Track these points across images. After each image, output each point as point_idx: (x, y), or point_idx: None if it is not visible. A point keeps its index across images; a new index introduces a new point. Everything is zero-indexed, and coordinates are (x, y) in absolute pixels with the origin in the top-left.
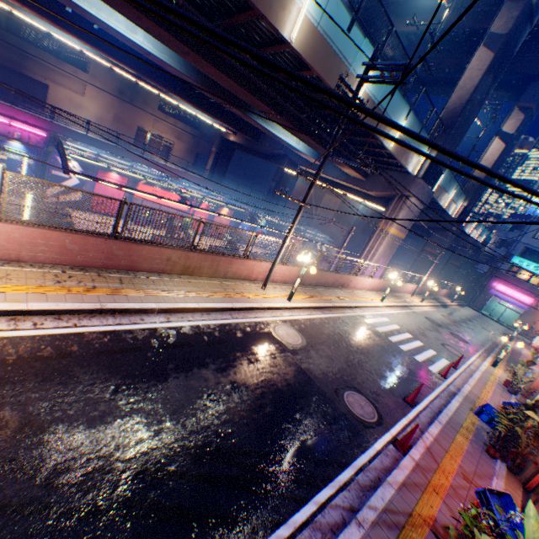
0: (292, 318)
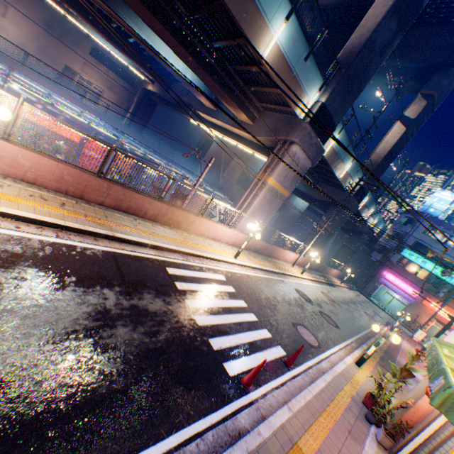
0: None
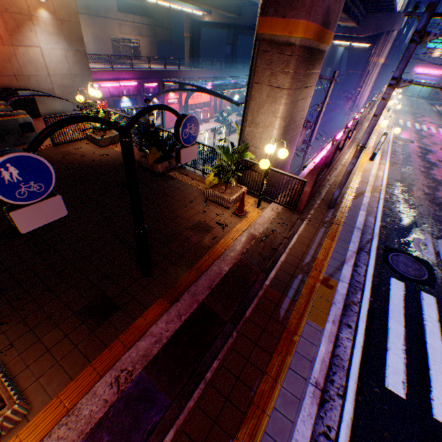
0: (392, 135)
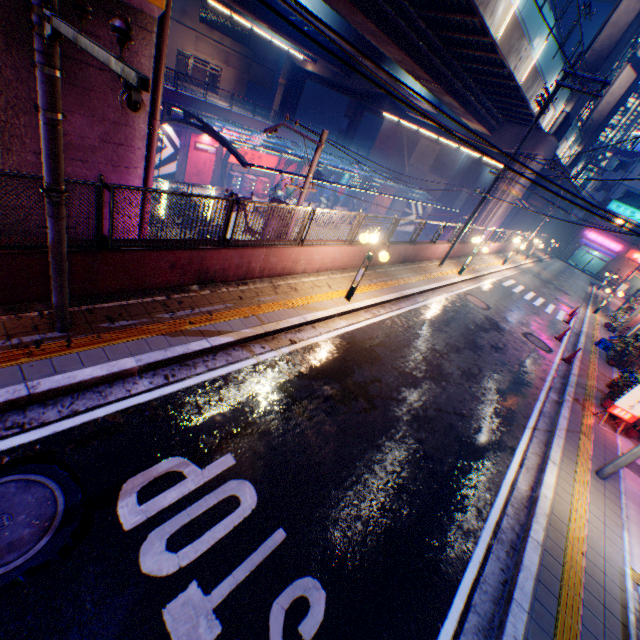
0: (468, 289)
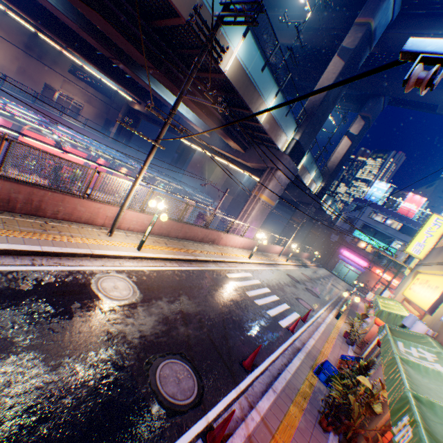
0: (135, 269)
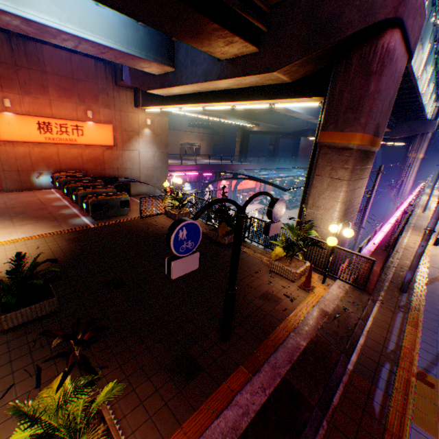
0: None
